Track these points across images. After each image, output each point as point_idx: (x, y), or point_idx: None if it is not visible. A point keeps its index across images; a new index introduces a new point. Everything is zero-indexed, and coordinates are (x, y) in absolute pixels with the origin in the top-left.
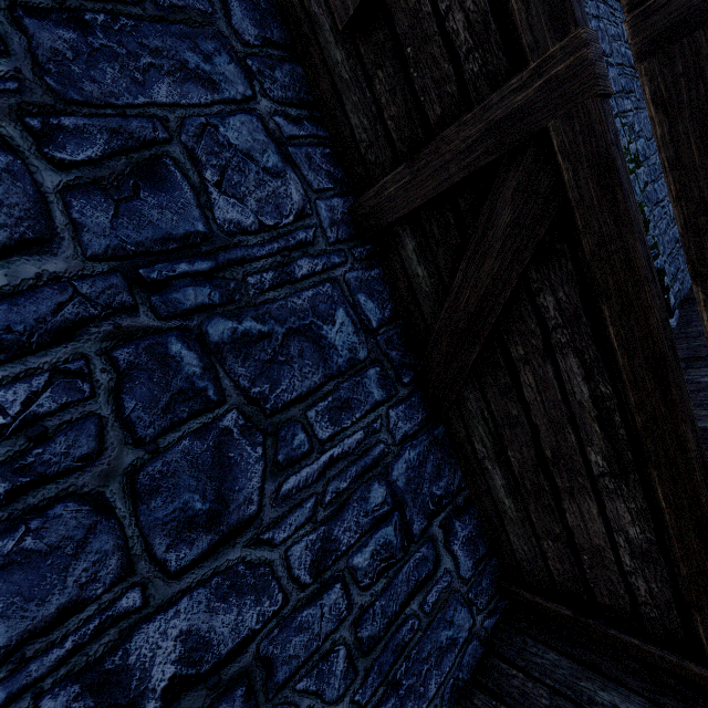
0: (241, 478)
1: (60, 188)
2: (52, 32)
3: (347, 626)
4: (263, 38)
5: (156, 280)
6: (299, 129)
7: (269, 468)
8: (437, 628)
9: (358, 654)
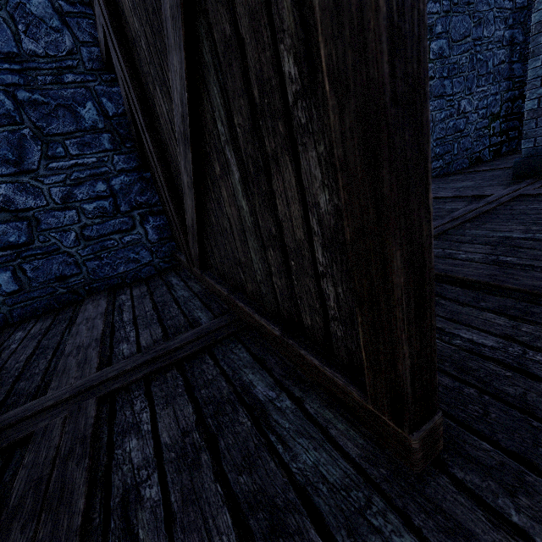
0: (30, 154)
1: None
2: None
3: (78, 227)
4: None
5: None
6: (74, 9)
7: (44, 156)
8: (129, 251)
9: (82, 238)
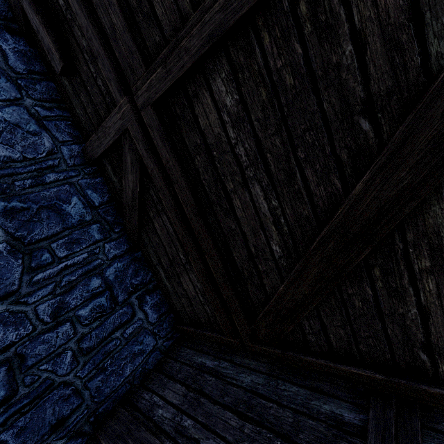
0: (8, 273)
1: None
2: None
3: (74, 342)
4: (29, 70)
5: None
6: (51, 113)
7: (26, 269)
8: (132, 345)
9: (80, 355)
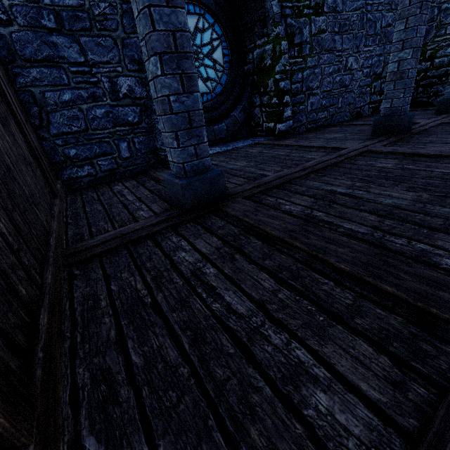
0: None
1: None
2: None
3: None
4: None
5: None
6: None
7: None
8: None
9: None
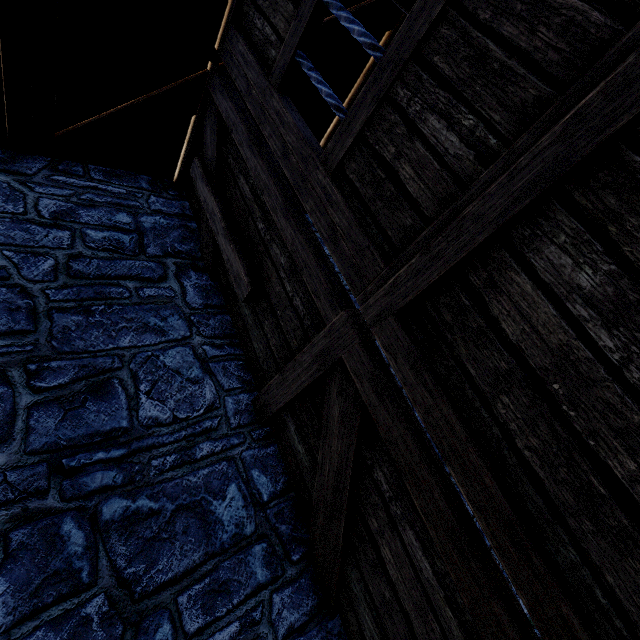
0: None
1: (30, 405)
2: (68, 318)
3: None
4: (206, 304)
5: (74, 467)
6: (220, 351)
7: None
8: None
9: None
